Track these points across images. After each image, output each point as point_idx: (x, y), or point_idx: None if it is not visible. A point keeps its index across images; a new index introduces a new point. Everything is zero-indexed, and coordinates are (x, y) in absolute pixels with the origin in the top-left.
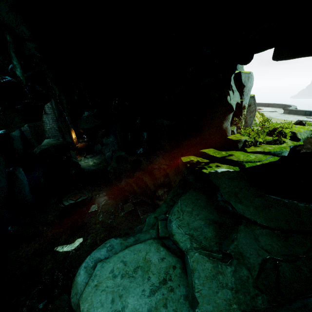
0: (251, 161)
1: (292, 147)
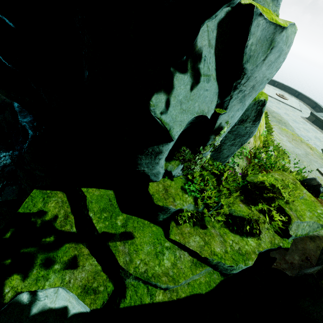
0: (150, 282)
1: (265, 251)
